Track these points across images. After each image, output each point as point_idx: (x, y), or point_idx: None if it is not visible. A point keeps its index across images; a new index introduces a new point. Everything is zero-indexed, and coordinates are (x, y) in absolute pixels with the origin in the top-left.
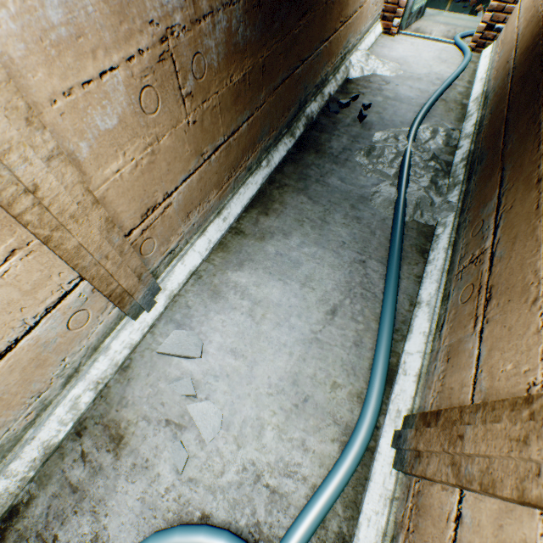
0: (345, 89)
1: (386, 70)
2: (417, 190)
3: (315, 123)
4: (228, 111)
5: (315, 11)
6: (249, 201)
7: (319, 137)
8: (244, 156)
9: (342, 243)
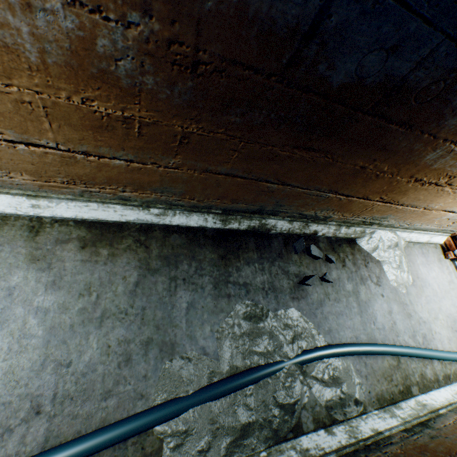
0: (338, 244)
1: (393, 273)
2: (209, 418)
3: (267, 235)
4: (74, 127)
5: (335, 160)
6: (94, 219)
7: (249, 249)
8: (115, 184)
9: (66, 363)
